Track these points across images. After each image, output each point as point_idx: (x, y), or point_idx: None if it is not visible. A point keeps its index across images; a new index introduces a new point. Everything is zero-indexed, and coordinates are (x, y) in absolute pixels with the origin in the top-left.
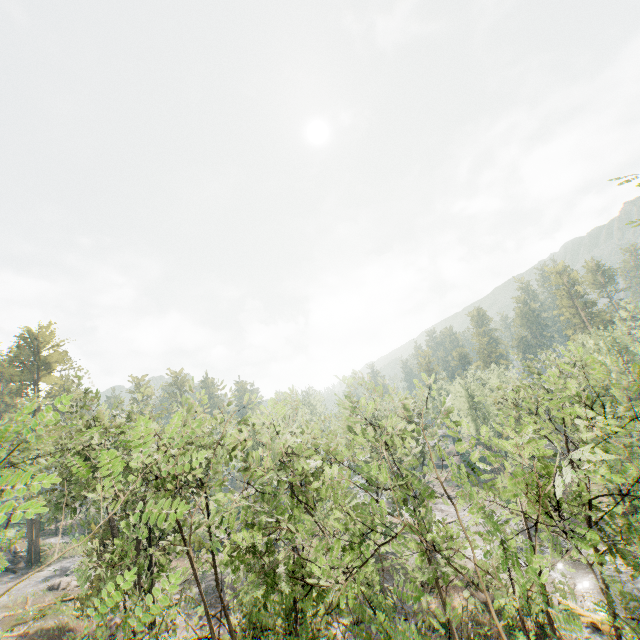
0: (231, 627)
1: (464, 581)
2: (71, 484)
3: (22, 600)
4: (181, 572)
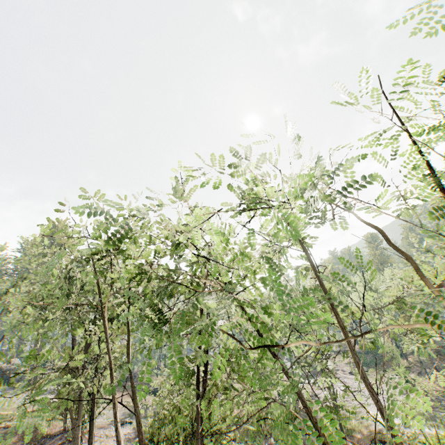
0: (135, 395)
1: (368, 438)
2: (52, 308)
3: (16, 406)
4: (131, 405)
